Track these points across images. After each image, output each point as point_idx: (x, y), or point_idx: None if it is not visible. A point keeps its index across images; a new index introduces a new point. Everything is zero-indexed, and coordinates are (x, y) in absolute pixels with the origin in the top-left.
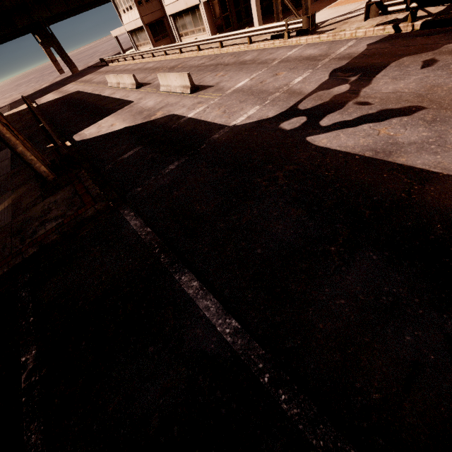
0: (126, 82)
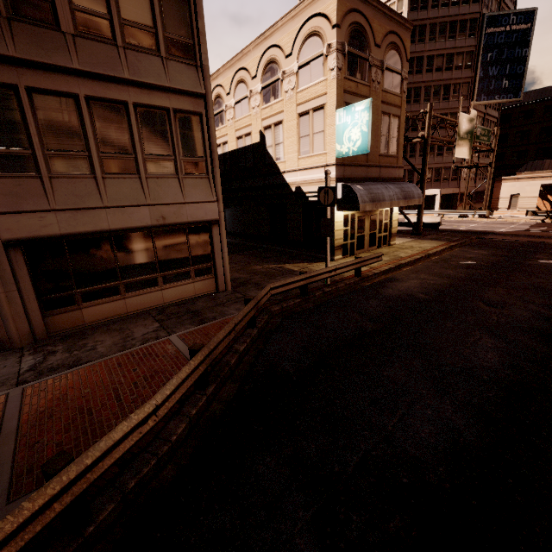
0: None
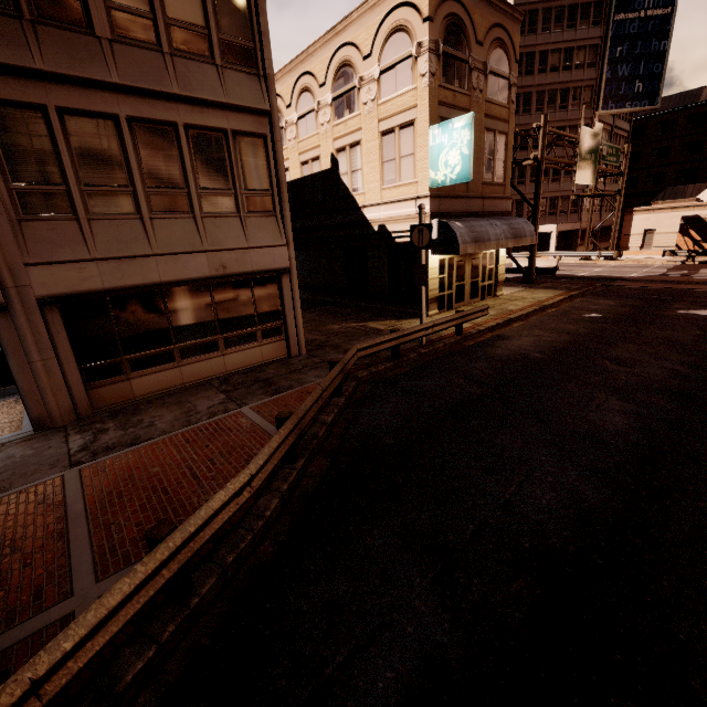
0: None
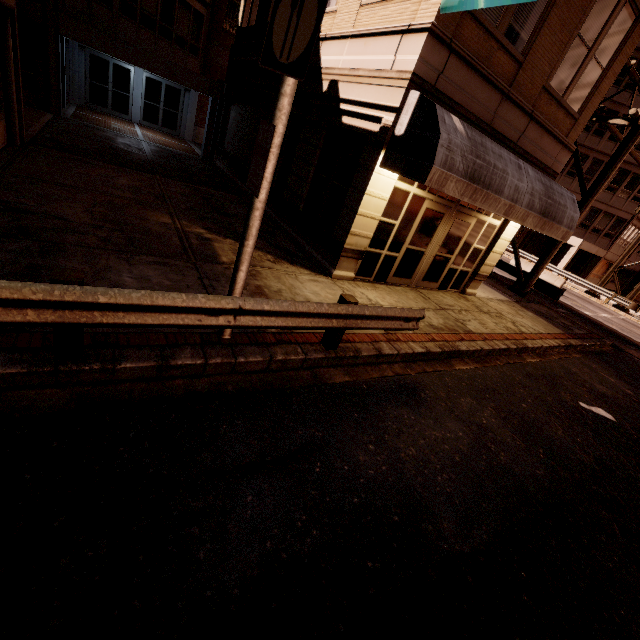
0: None
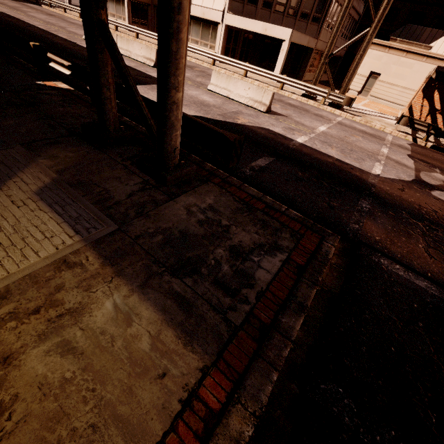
0: (133, 52)
